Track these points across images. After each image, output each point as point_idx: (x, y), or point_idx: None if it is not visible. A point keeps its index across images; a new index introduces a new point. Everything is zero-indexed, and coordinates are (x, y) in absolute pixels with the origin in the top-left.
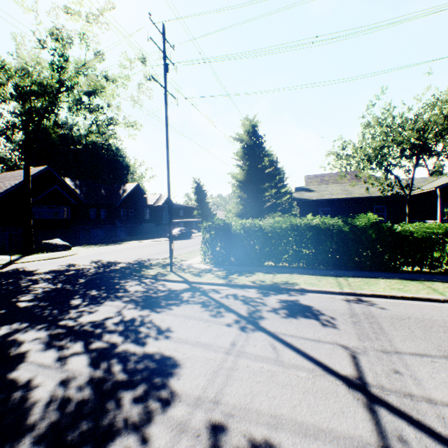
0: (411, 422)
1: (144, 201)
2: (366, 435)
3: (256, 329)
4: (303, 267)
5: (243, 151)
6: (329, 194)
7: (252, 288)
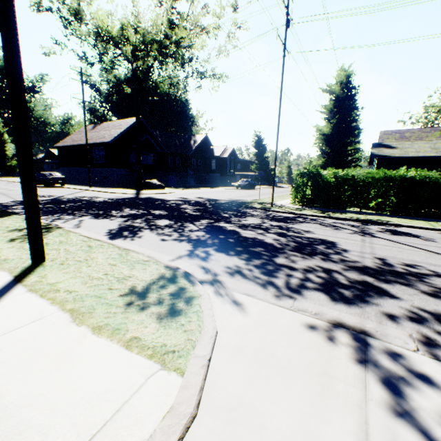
0: None
1: (211, 153)
2: None
3: (373, 237)
4: (389, 213)
5: (334, 104)
6: (414, 151)
7: (350, 221)
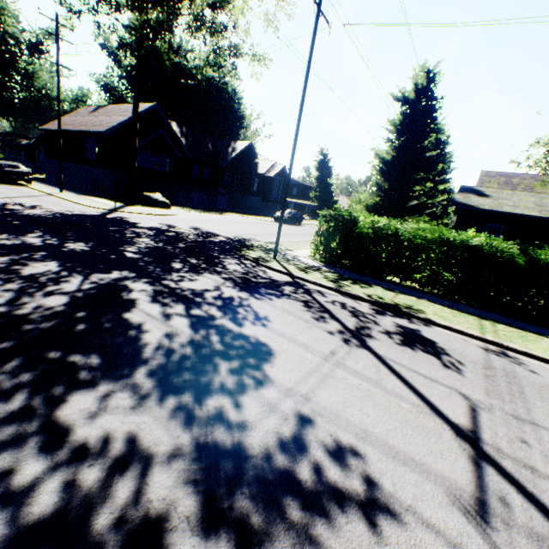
0: (521, 491)
1: (254, 168)
2: (462, 482)
3: (361, 346)
4: (437, 294)
5: (403, 119)
6: (511, 205)
7: (365, 302)
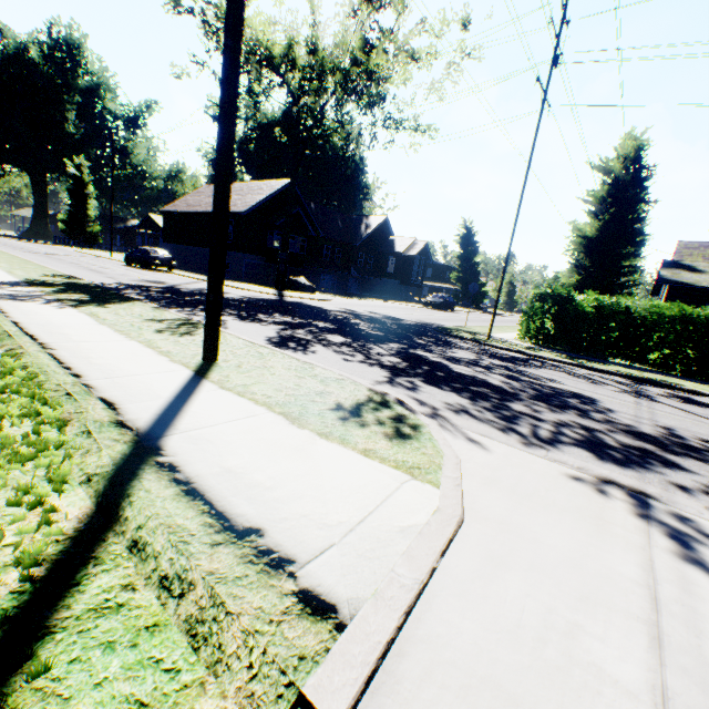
0: None
1: (390, 246)
2: None
3: (654, 401)
4: (680, 374)
5: (608, 190)
6: None
7: (615, 376)
